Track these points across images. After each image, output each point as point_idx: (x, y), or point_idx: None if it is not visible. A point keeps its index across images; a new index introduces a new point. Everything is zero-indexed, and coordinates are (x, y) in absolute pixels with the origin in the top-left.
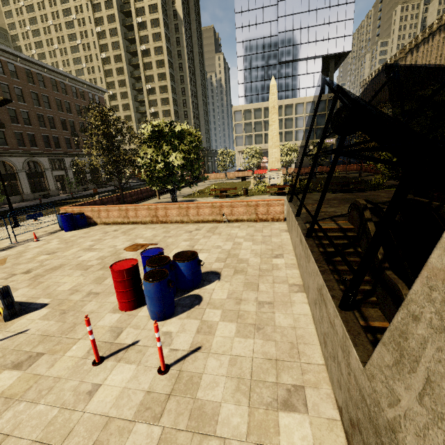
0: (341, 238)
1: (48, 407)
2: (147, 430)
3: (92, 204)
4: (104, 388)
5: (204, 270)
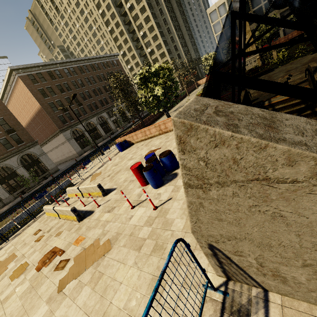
0: (297, 104)
1: (118, 223)
2: (147, 229)
3: (130, 133)
4: (134, 216)
5: None
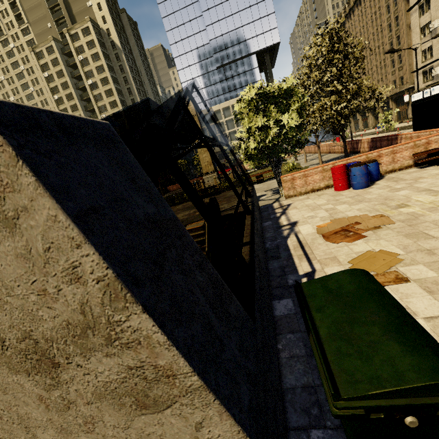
0: (201, 235)
1: None
2: None
3: None
4: None
5: None
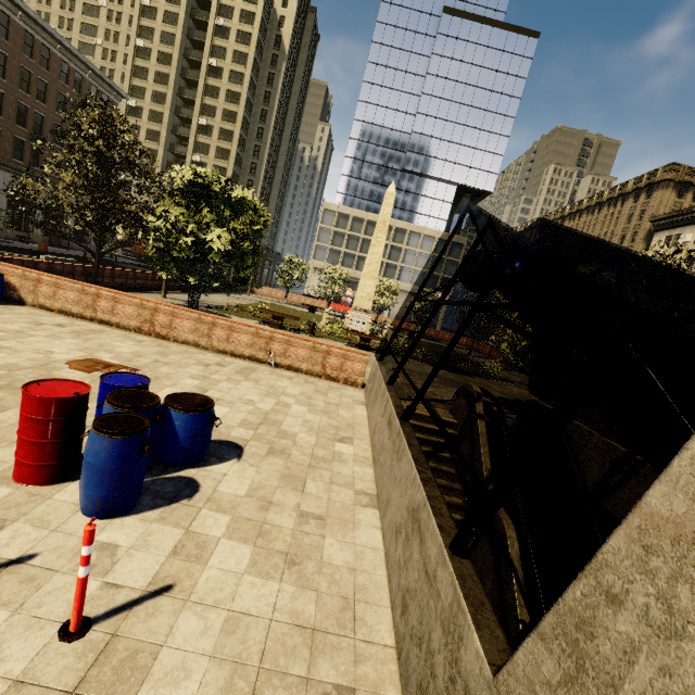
0: (437, 433)
1: None
2: None
3: (28, 266)
4: None
5: (215, 435)
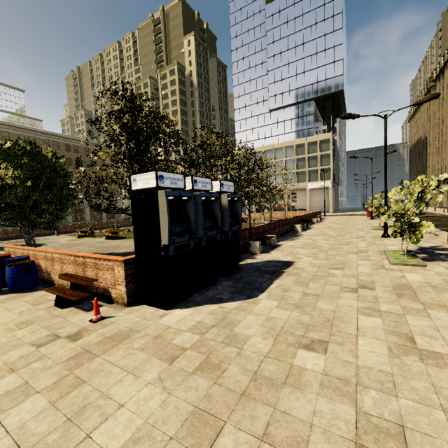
0: None
1: None
2: None
3: None
4: None
5: None
